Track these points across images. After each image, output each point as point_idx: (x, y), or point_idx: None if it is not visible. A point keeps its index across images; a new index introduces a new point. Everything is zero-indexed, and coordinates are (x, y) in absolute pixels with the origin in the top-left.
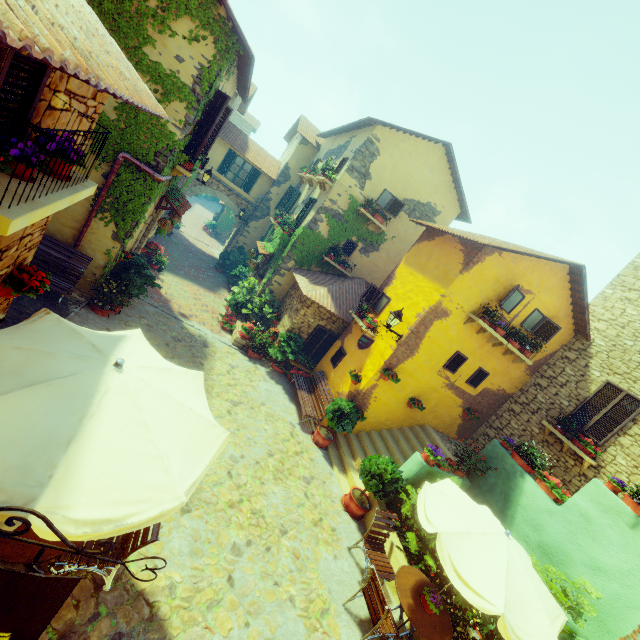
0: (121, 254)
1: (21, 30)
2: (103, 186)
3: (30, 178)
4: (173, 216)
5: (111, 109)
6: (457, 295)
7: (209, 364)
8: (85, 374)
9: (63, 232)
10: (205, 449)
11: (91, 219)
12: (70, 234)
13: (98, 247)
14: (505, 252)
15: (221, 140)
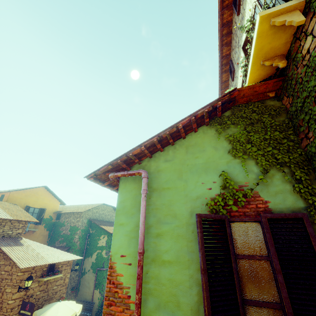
0: (102, 297)
1: (40, 264)
2: (95, 279)
3: (51, 276)
4: None
5: (94, 260)
6: None
7: None
8: (55, 303)
9: (90, 298)
10: (69, 314)
11: (94, 290)
12: (91, 298)
13: (97, 298)
14: None
15: None
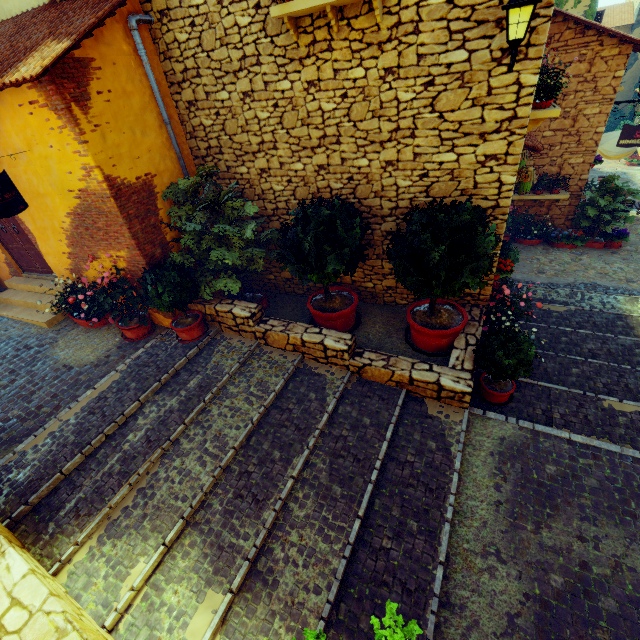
0: None
1: None
2: None
3: None
4: None
5: None
6: None
7: (634, 179)
8: None
9: None
10: None
11: None
12: None
13: None
14: None
15: None
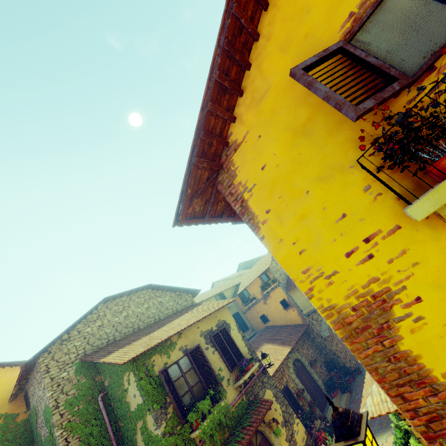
0: None
1: None
2: None
3: None
4: (269, 429)
5: None
6: (316, 255)
7: None
8: None
9: None
10: None
11: None
12: None
13: None
14: (235, 133)
15: (291, 291)
